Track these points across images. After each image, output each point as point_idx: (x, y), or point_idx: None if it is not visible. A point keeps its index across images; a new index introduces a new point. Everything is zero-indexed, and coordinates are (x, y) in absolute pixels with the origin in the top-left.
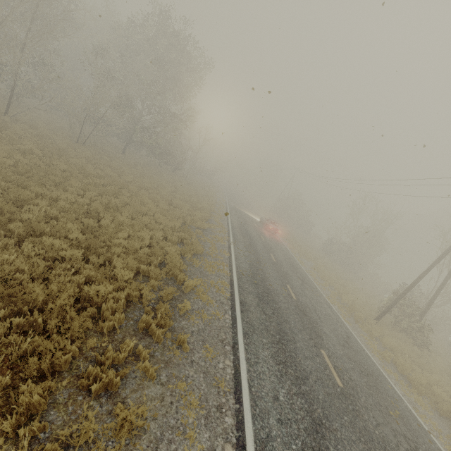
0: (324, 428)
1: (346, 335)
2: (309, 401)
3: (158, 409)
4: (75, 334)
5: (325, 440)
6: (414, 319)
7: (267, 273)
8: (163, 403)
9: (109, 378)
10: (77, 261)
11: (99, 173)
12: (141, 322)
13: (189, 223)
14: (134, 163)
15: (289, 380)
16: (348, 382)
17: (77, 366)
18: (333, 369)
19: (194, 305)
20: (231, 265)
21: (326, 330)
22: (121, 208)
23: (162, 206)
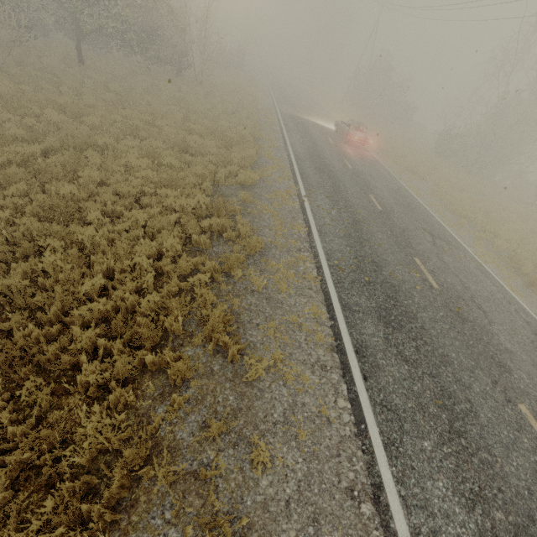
0: None
1: (531, 331)
2: None
3: None
4: None
5: None
6: None
7: (378, 246)
8: None
9: None
10: None
11: (35, 127)
12: None
13: (225, 181)
14: (104, 81)
15: None
16: None
17: None
18: None
19: (275, 407)
20: (316, 254)
21: (505, 340)
22: (85, 205)
23: (169, 163)
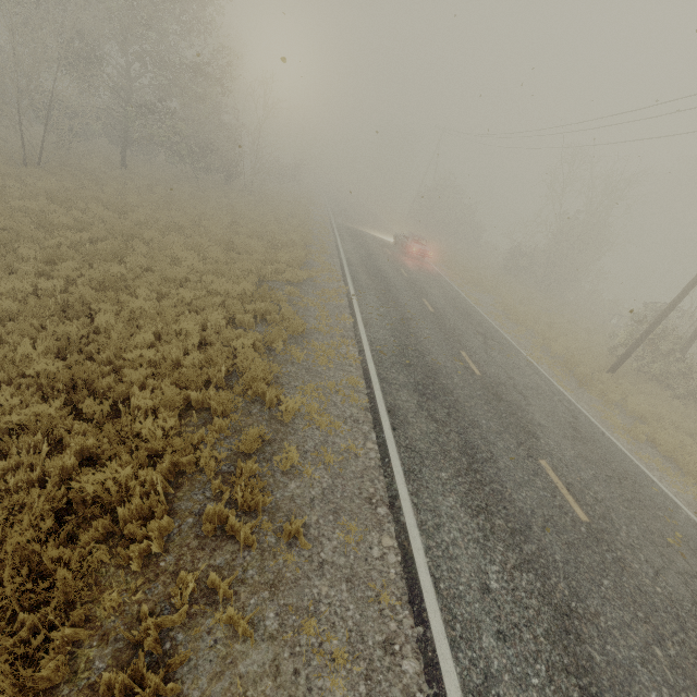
0: (576, 618)
1: (571, 415)
2: (542, 572)
3: (272, 696)
4: (72, 592)
5: (583, 643)
6: (672, 358)
7: (424, 339)
8: (280, 680)
9: (152, 685)
10: (55, 420)
11: (80, 219)
12: (207, 518)
13: (272, 277)
14: (148, 184)
15: (501, 541)
16: (594, 507)
17: (88, 663)
18: (566, 491)
19: (307, 442)
20: (360, 340)
21: (540, 417)
22: (133, 283)
23: (215, 258)
